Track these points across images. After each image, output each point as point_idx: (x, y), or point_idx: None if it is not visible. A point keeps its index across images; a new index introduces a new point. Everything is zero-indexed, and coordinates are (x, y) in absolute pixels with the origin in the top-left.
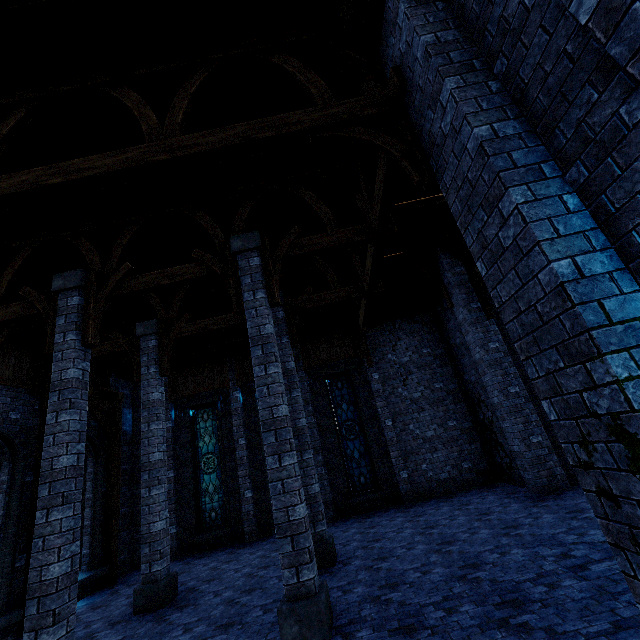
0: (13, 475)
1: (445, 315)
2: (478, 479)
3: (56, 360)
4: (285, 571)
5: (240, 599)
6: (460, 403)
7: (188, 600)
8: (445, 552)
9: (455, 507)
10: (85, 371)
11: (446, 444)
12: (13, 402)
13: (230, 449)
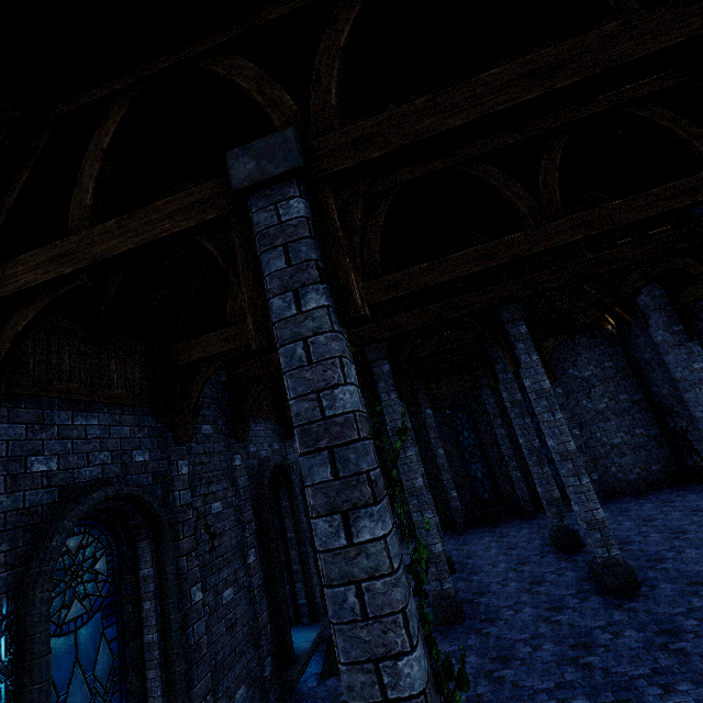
0: None
1: (631, 331)
2: (667, 479)
3: (389, 413)
4: (598, 549)
5: (521, 568)
6: (646, 412)
7: (470, 569)
8: (684, 539)
9: (659, 504)
10: None
11: (634, 450)
12: None
13: (430, 458)
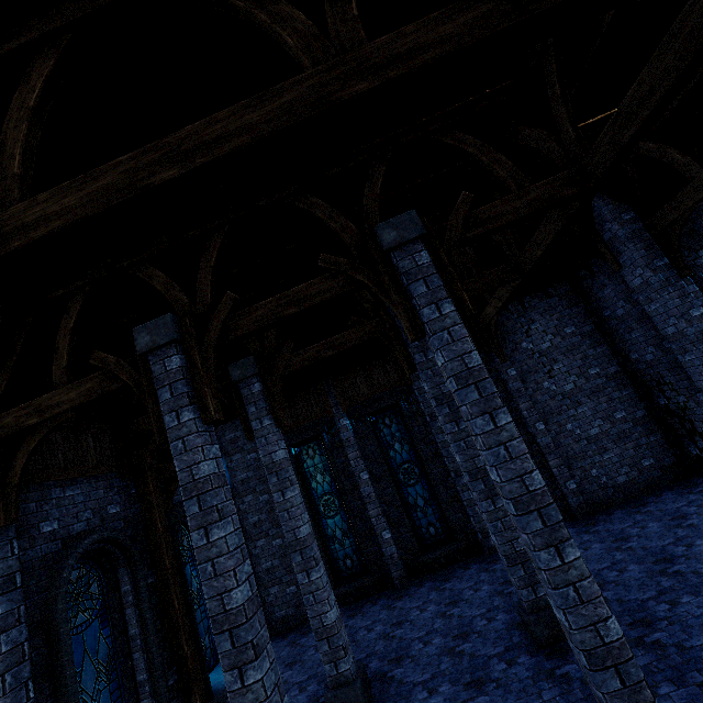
0: (135, 582)
1: (594, 281)
2: (665, 477)
3: (177, 453)
4: None
5: (475, 702)
6: (626, 388)
7: (394, 699)
8: None
9: (668, 523)
10: (217, 458)
11: (617, 441)
12: (107, 493)
13: (351, 486)
